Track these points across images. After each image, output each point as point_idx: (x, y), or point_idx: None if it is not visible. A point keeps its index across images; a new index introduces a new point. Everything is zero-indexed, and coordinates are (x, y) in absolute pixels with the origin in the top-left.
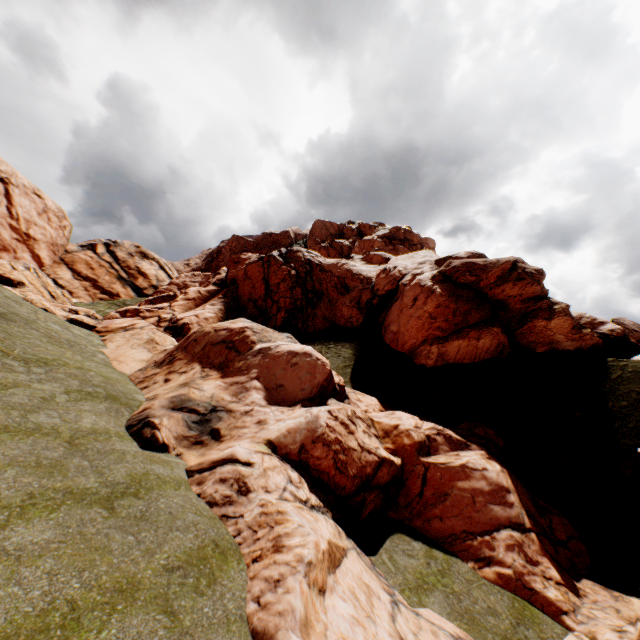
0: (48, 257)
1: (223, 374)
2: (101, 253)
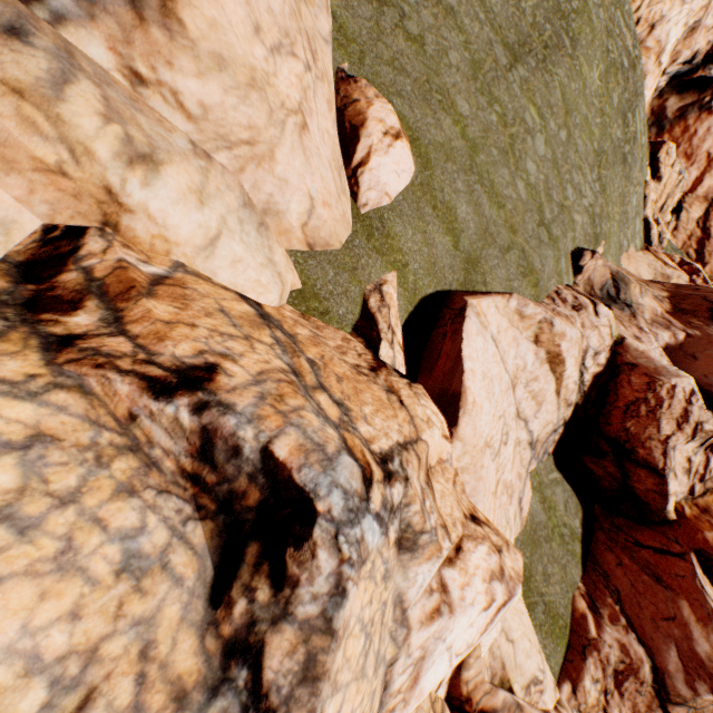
0: (706, 188)
1: (670, 312)
2: None
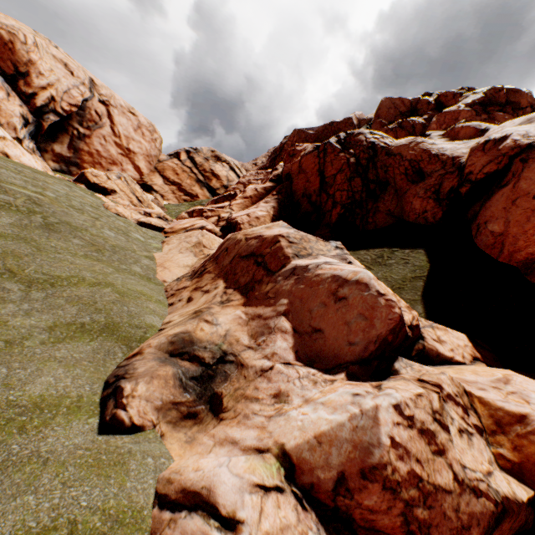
0: (145, 167)
1: (246, 300)
2: (183, 160)
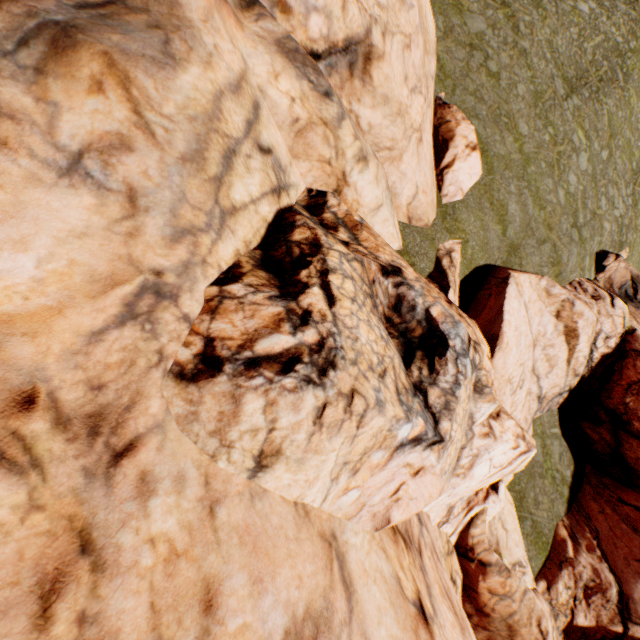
0: None
1: None
2: None
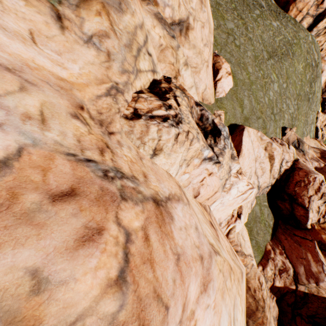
0: None
1: (319, 157)
2: None
